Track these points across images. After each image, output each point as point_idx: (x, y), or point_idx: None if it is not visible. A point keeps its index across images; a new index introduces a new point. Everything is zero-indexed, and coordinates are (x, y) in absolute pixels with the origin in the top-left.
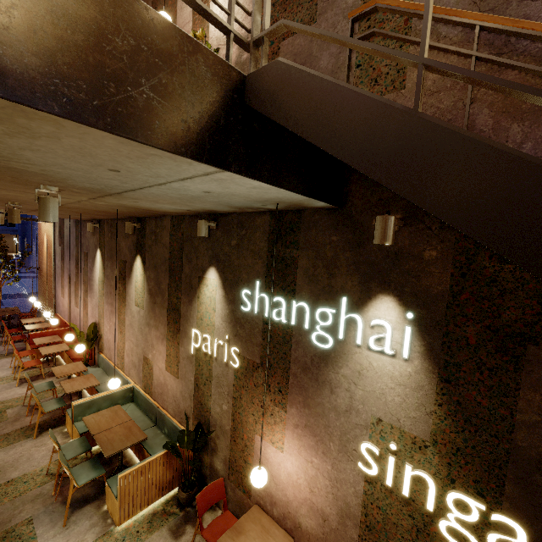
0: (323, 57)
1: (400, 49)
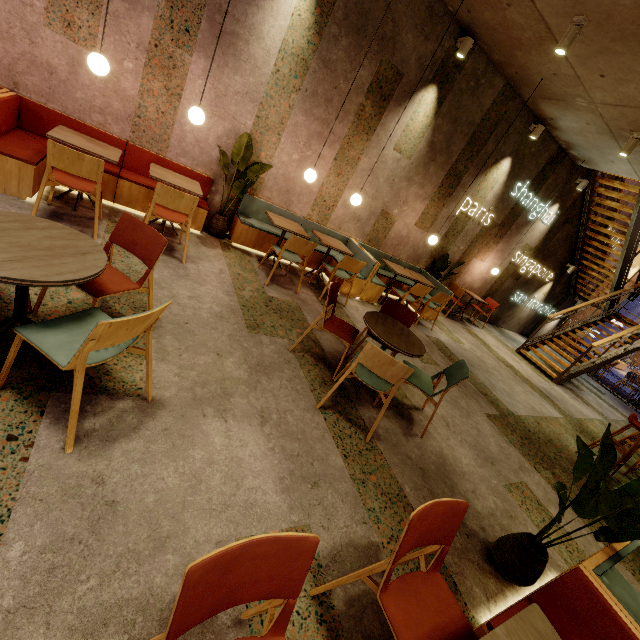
0: None
1: None
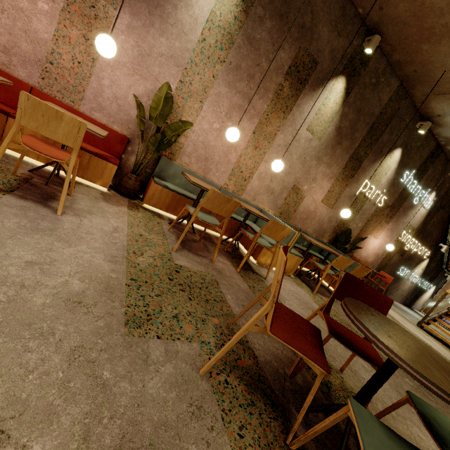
0: None
1: None
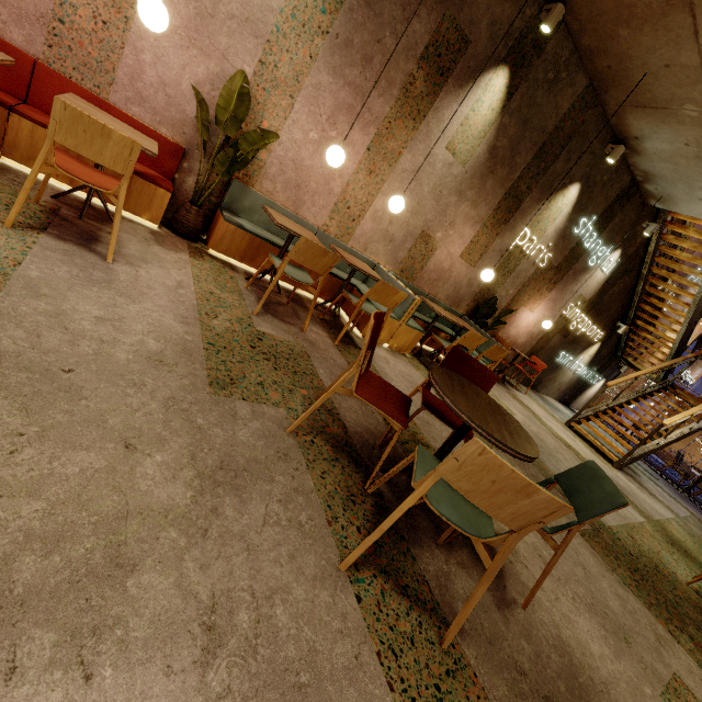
0: None
1: None
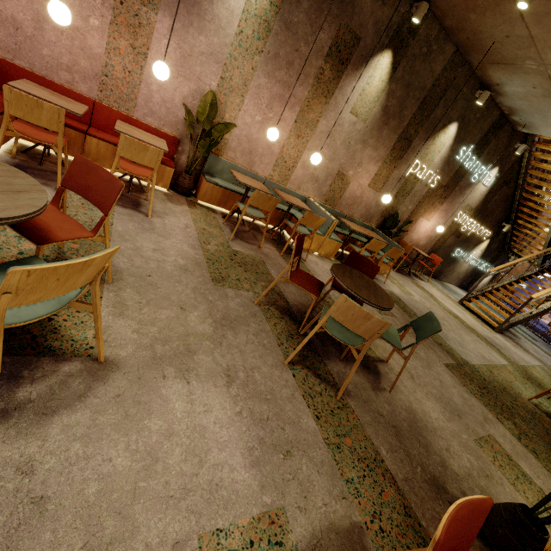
0: None
1: None
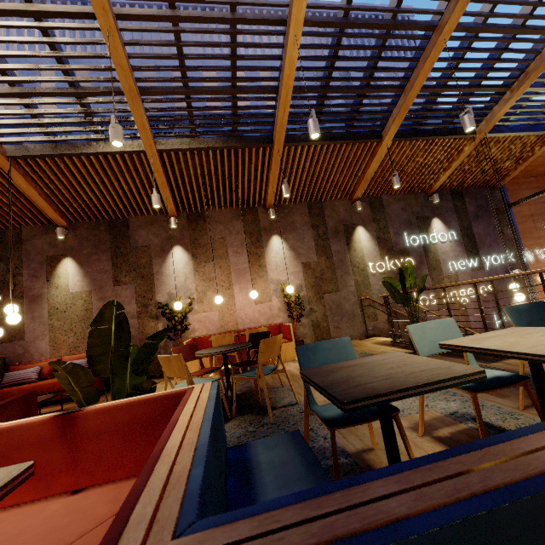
0: (346, 305)
1: (373, 309)
